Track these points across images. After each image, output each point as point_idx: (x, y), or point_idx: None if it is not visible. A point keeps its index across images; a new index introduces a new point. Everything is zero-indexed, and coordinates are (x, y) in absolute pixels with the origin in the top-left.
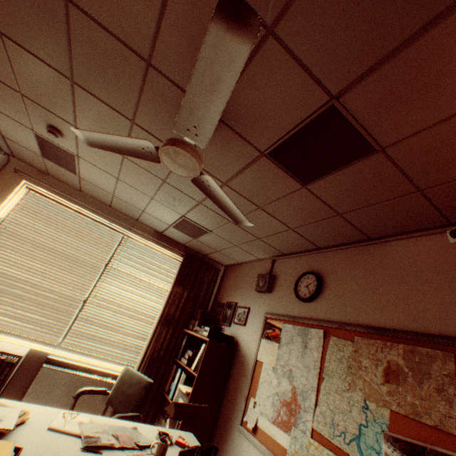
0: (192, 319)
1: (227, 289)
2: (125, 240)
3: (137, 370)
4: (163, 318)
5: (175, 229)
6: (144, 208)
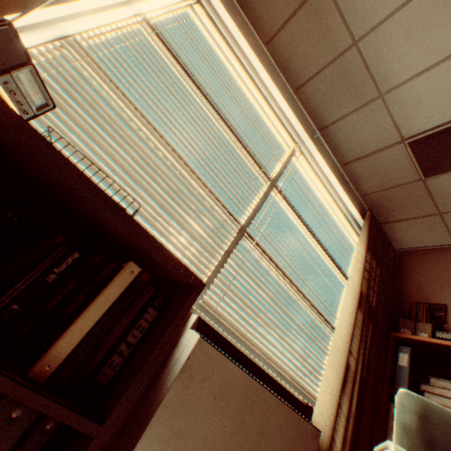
0: (400, 318)
1: (435, 283)
2: (296, 155)
3: (338, 401)
4: (363, 301)
5: (409, 148)
6: (396, 85)
